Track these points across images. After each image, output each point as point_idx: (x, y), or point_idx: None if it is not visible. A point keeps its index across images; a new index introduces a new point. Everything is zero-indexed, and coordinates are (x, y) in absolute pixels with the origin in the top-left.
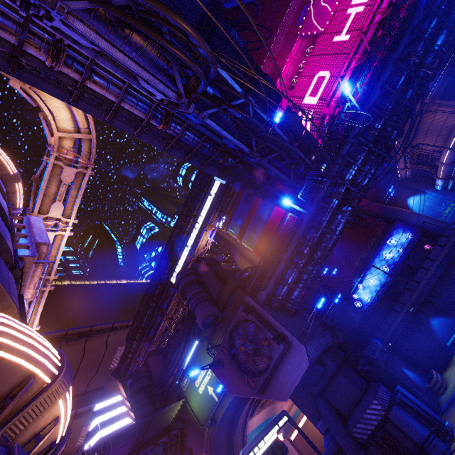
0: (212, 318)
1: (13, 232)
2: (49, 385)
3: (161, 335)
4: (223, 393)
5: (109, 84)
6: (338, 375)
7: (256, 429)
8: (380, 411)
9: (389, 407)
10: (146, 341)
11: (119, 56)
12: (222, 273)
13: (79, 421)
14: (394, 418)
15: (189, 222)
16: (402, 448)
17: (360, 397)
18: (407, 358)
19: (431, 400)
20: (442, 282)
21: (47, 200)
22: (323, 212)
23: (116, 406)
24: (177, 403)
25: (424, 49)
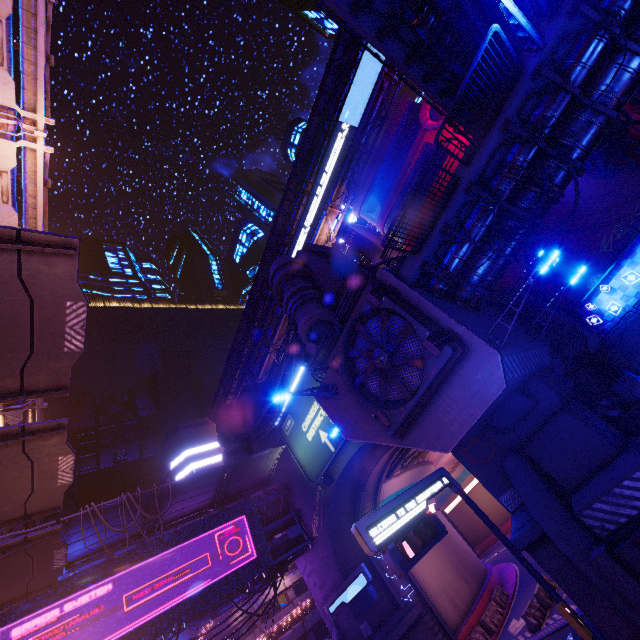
0: (324, 328)
1: None
2: None
3: (267, 372)
4: (342, 441)
5: None
6: (563, 416)
7: (395, 494)
8: None
9: None
10: (248, 379)
11: None
12: (346, 265)
13: (41, 446)
14: None
15: (300, 205)
16: None
17: (611, 456)
18: None
19: None
20: None
21: None
22: (580, 46)
23: (214, 453)
24: (274, 450)
25: None
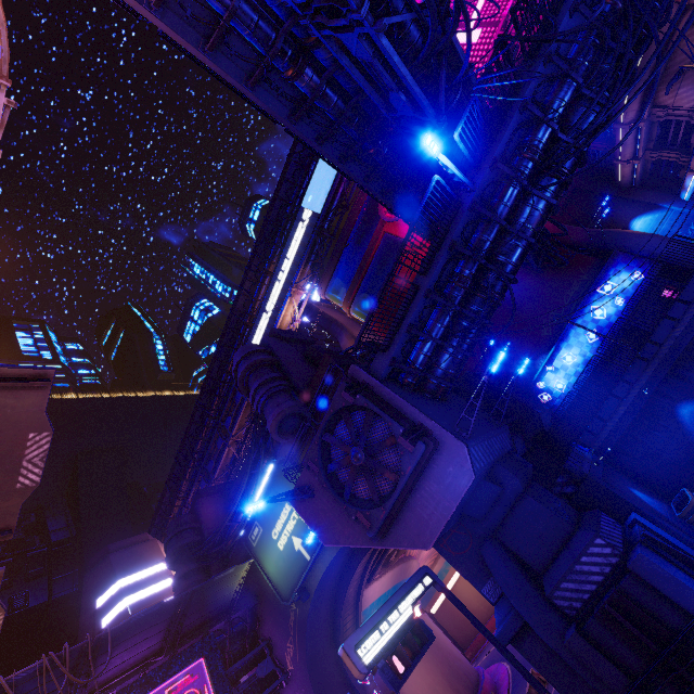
0: (295, 421)
1: None
2: None
3: (225, 469)
4: (319, 546)
5: None
6: (526, 499)
7: (377, 601)
8: (609, 557)
9: (625, 549)
10: (202, 480)
11: None
12: (316, 351)
13: None
14: (641, 568)
15: (263, 285)
16: (655, 621)
17: (569, 534)
18: (634, 474)
19: (689, 536)
20: None
21: None
22: (501, 190)
23: (157, 579)
24: (239, 567)
25: None
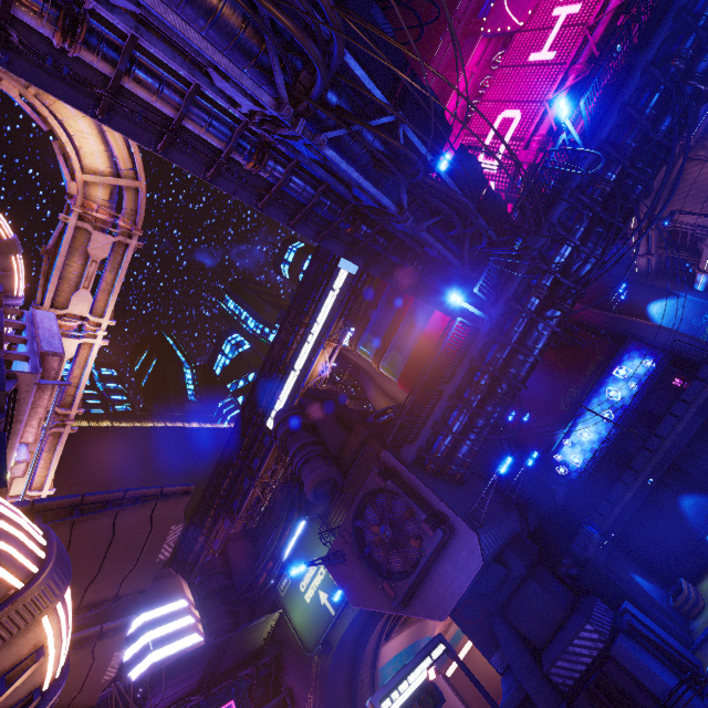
0: (328, 484)
1: (1, 332)
2: (19, 593)
3: (249, 509)
4: (343, 603)
5: (162, 85)
6: (529, 582)
7: (393, 659)
8: (597, 642)
9: (611, 636)
10: (226, 518)
11: (174, 21)
12: (347, 414)
13: (107, 644)
14: (620, 655)
15: (297, 335)
16: (631, 703)
17: (564, 618)
18: (640, 558)
19: (678, 627)
20: (702, 439)
21: (65, 287)
22: (513, 319)
23: (177, 615)
24: (270, 616)
25: (695, 47)
